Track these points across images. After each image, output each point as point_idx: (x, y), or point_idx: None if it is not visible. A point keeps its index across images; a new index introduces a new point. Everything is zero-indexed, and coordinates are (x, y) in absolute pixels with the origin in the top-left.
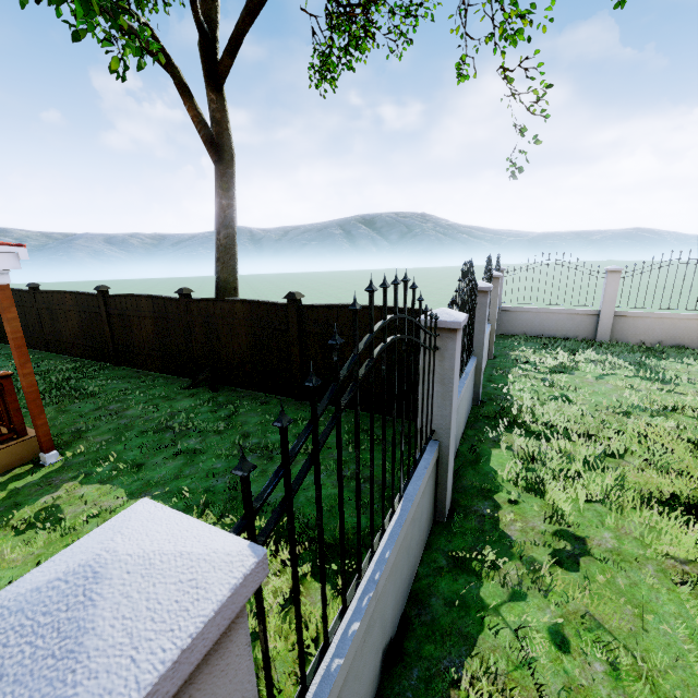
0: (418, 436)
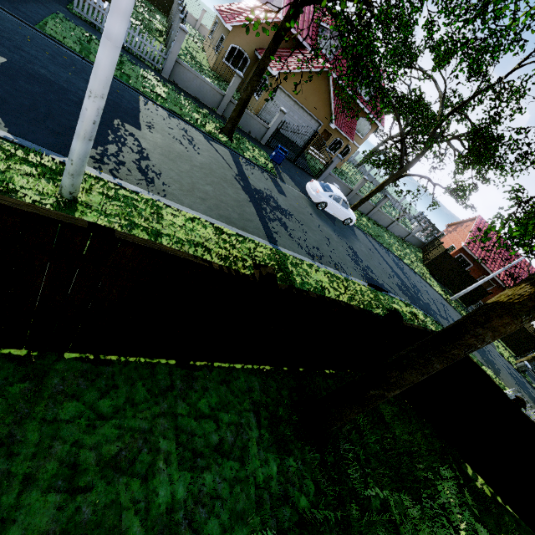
0: (172, 10)
